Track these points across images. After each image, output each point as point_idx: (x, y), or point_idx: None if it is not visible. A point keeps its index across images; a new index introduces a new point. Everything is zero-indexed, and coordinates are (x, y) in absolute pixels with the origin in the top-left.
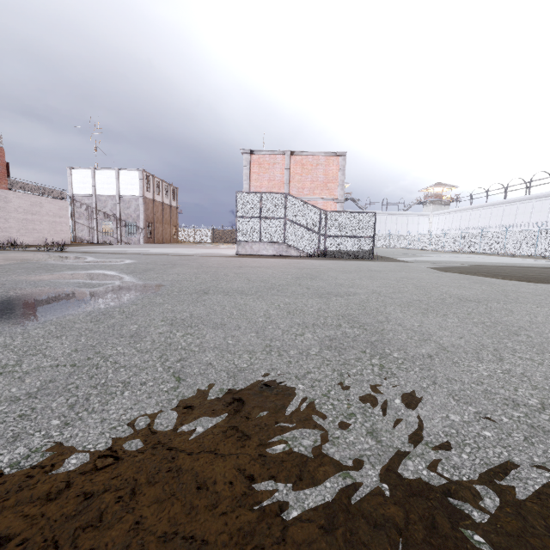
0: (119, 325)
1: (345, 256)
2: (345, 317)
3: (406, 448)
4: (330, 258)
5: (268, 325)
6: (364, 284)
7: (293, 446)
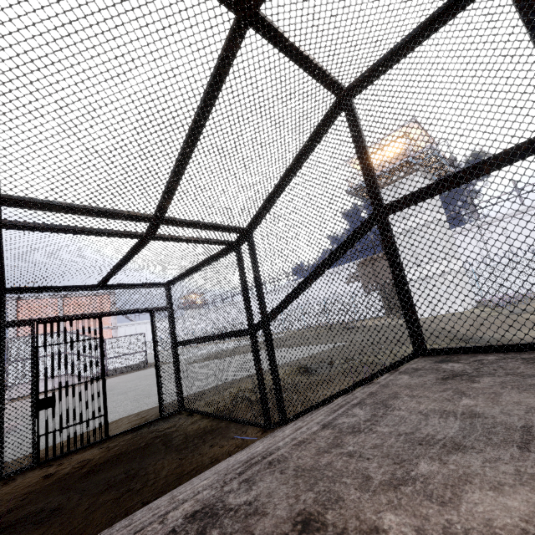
0: (43, 427)
1: (125, 370)
2: (137, 395)
3: (152, 402)
4: (113, 375)
5: (108, 406)
6: (143, 383)
7: (132, 409)
